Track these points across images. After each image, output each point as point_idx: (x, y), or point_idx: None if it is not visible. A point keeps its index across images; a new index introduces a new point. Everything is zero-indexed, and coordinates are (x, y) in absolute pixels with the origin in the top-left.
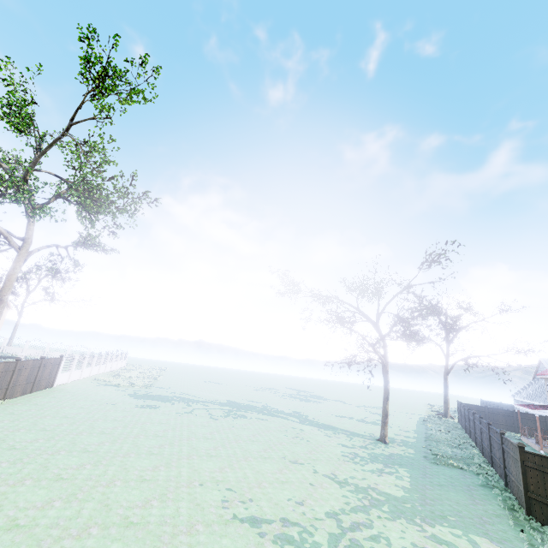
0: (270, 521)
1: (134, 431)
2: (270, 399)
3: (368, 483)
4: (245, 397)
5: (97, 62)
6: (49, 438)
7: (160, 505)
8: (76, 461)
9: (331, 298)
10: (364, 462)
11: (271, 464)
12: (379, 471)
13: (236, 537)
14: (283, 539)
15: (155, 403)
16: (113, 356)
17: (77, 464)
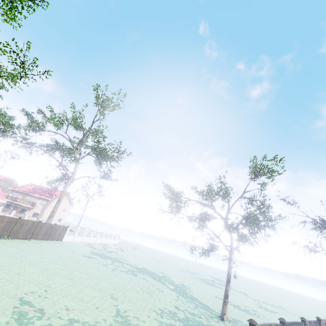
0: (32, 306)
1: (58, 261)
2: (180, 276)
3: (140, 324)
4: (162, 270)
5: (100, 97)
6: (17, 252)
7: (2, 282)
8: (9, 260)
9: (197, 202)
10: (168, 317)
11: (96, 293)
12: (168, 324)
13: (3, 302)
14: (20, 313)
15: (96, 257)
16: (108, 235)
17: (7, 261)
